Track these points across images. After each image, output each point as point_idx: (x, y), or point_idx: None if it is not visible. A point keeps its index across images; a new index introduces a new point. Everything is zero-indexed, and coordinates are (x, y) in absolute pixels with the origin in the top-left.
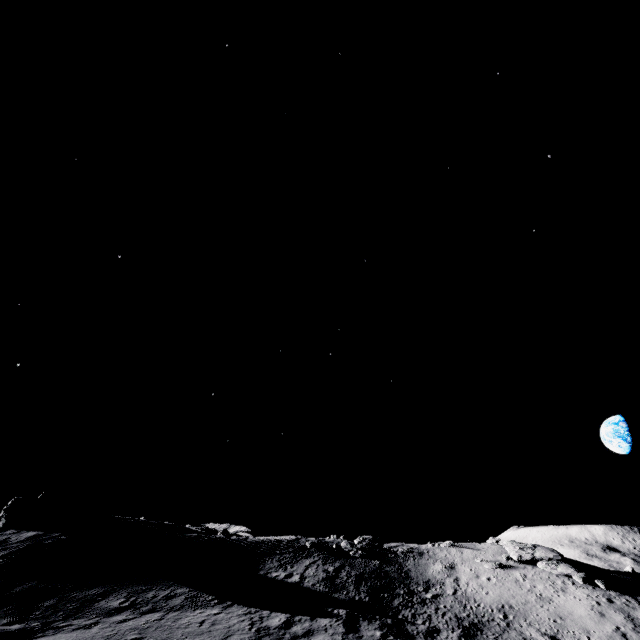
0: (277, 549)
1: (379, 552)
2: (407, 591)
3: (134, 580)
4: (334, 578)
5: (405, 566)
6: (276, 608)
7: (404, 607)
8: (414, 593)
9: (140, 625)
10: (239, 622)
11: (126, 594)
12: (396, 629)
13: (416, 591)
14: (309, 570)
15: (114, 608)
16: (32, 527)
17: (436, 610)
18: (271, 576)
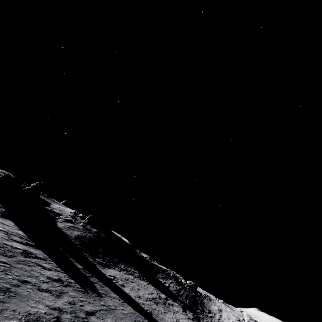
0: (160, 270)
1: (194, 290)
2: (202, 309)
3: (124, 261)
4: (179, 291)
5: (203, 300)
6: (162, 292)
7: (200, 314)
8: (204, 311)
9: (130, 277)
10: (154, 290)
11: (123, 265)
12: (197, 318)
13: (205, 311)
14: (171, 284)
15: (122, 268)
16: (94, 227)
17: (211, 321)
18: (159, 280)
